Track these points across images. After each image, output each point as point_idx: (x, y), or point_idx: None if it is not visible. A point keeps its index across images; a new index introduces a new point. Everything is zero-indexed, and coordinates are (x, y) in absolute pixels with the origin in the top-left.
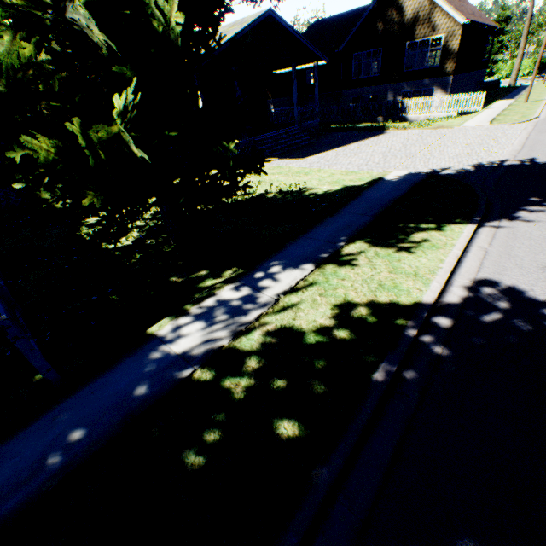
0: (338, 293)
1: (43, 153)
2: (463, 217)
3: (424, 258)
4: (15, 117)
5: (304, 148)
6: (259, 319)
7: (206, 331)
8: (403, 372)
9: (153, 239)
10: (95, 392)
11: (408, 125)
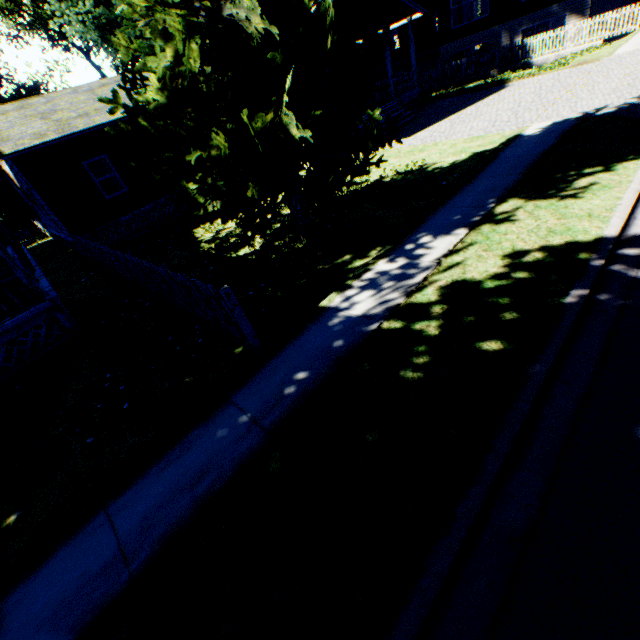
0: (503, 247)
1: (223, 148)
2: (637, 152)
3: (596, 199)
4: (188, 122)
5: (408, 126)
6: (427, 279)
7: (377, 296)
8: (596, 296)
9: (279, 241)
10: (298, 350)
11: (535, 71)
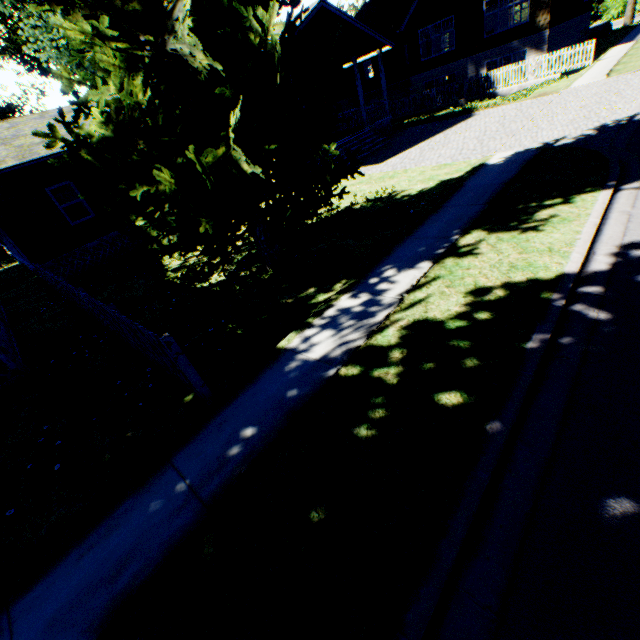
0: (466, 282)
1: (167, 184)
2: (594, 184)
3: (556, 233)
4: (132, 156)
5: (380, 152)
6: (388, 318)
7: (337, 337)
8: (558, 339)
9: (245, 270)
10: (249, 400)
11: (500, 101)
